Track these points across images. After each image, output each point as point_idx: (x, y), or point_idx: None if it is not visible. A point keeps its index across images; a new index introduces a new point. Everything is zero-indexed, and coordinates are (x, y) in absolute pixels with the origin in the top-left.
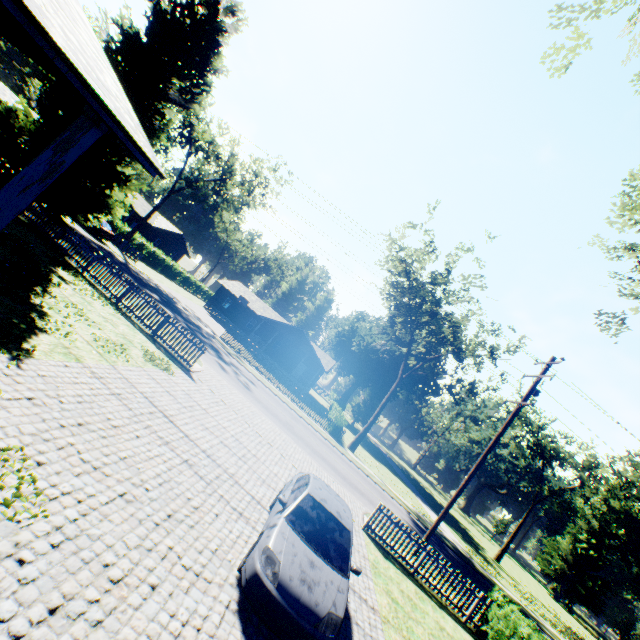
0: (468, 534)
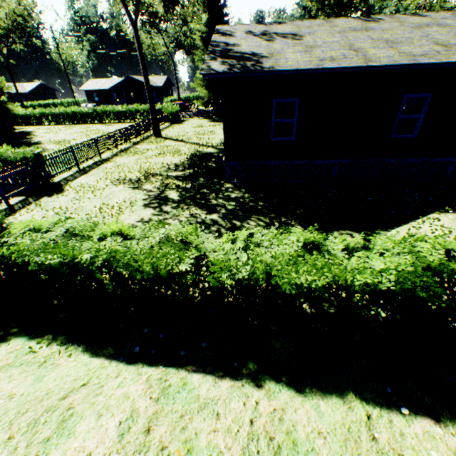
0: None
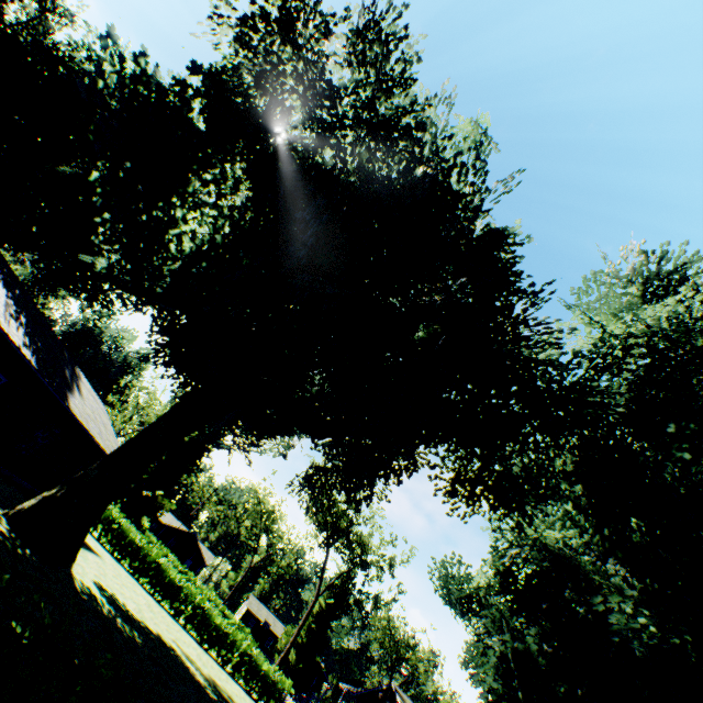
0: None
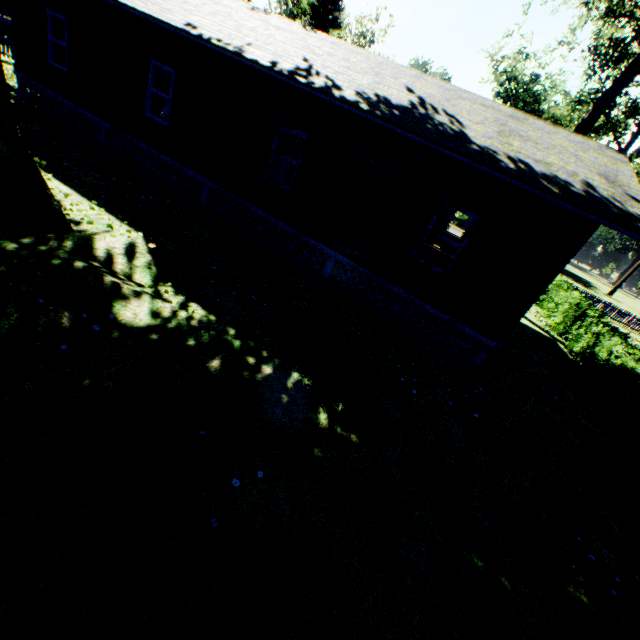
0: (588, 284)
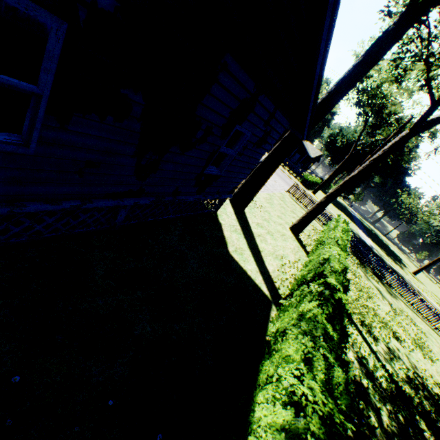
0: (399, 261)
